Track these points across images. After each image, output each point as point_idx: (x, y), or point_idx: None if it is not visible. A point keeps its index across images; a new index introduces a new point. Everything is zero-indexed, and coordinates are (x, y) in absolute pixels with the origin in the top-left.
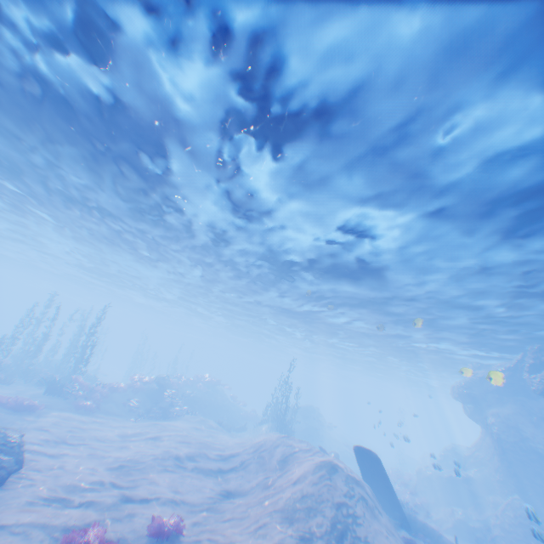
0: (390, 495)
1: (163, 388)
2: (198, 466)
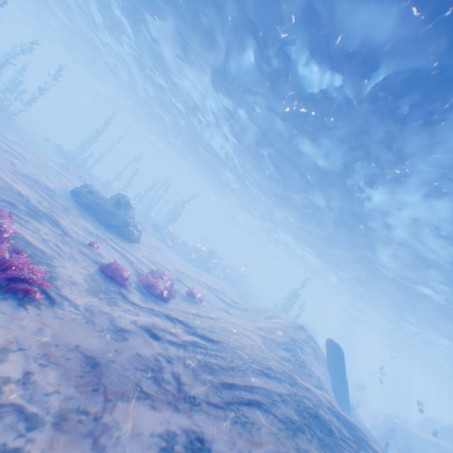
0: (343, 386)
1: (211, 258)
2: (218, 295)
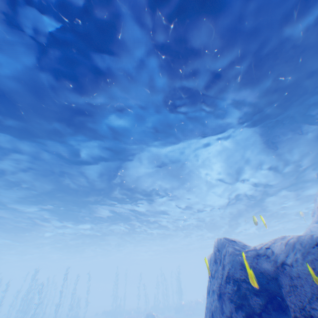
0: None
1: None
2: None
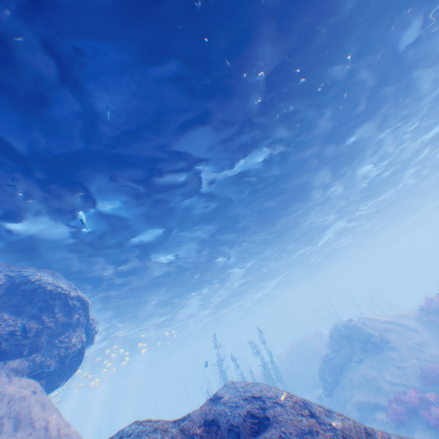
0: None
1: None
2: None
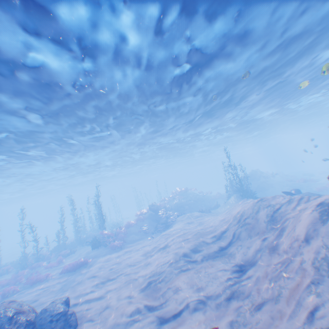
0: None
1: (156, 210)
2: (204, 255)
